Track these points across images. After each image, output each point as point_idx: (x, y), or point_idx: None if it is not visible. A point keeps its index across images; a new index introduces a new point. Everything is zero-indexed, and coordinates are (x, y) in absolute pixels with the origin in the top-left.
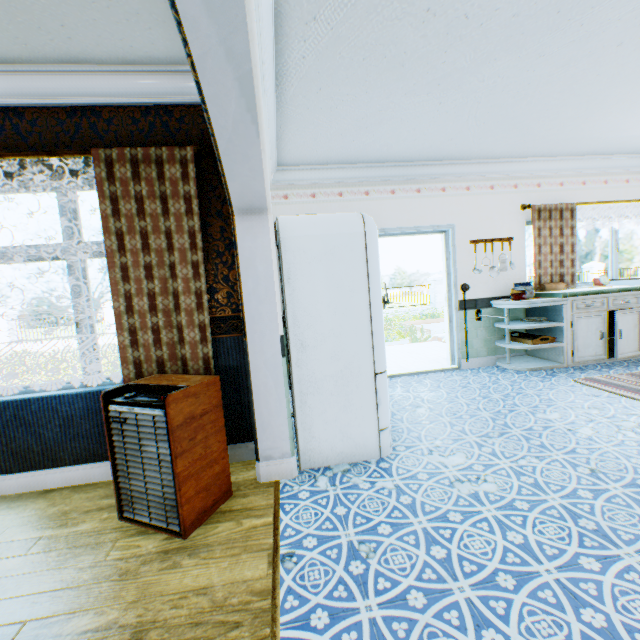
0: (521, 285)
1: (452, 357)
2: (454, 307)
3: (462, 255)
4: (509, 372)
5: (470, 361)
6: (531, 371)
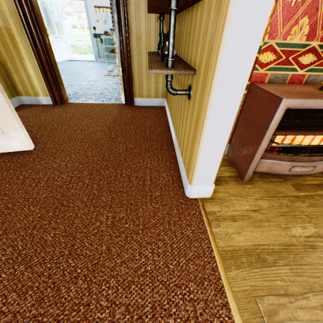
0: (110, 30)
1: (95, 57)
2: (92, 36)
3: (92, 13)
4: (106, 64)
5: (101, 59)
6: (112, 64)
